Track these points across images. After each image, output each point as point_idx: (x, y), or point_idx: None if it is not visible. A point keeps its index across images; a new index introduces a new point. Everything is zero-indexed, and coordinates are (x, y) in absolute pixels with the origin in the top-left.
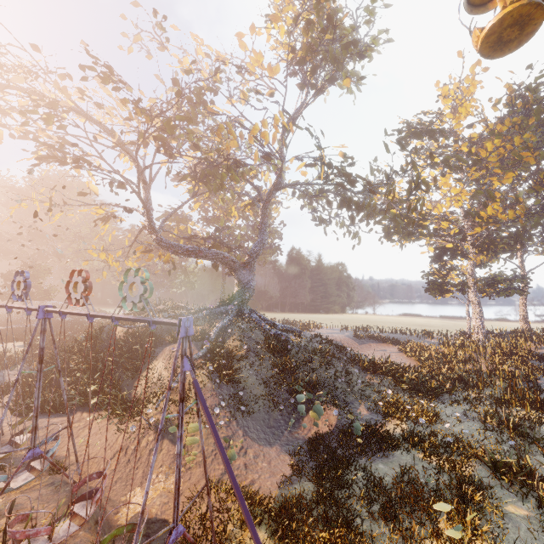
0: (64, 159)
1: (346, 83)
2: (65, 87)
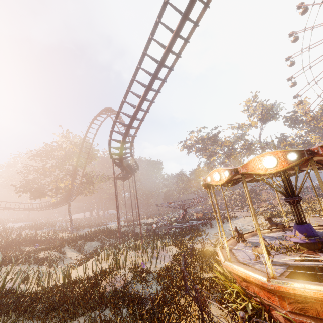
0: (228, 156)
1: (273, 119)
2: (225, 142)
